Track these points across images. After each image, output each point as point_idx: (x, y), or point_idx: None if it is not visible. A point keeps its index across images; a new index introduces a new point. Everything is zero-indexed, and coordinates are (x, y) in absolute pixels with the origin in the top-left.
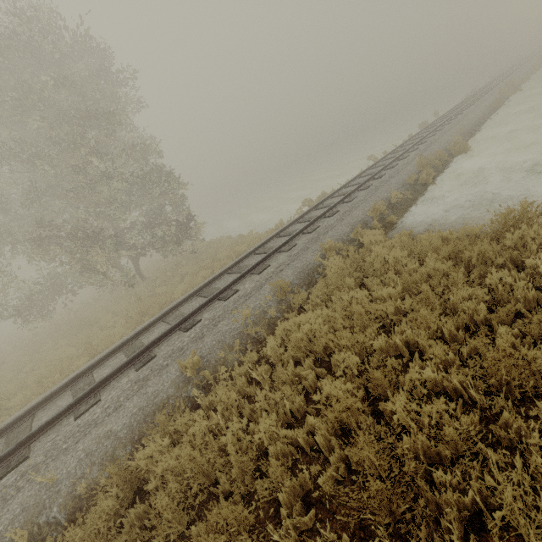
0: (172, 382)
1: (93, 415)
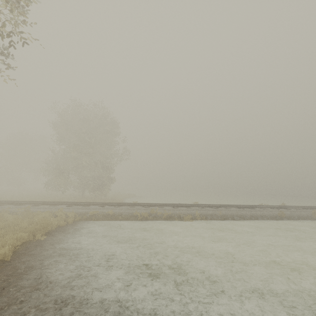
0: None
1: None
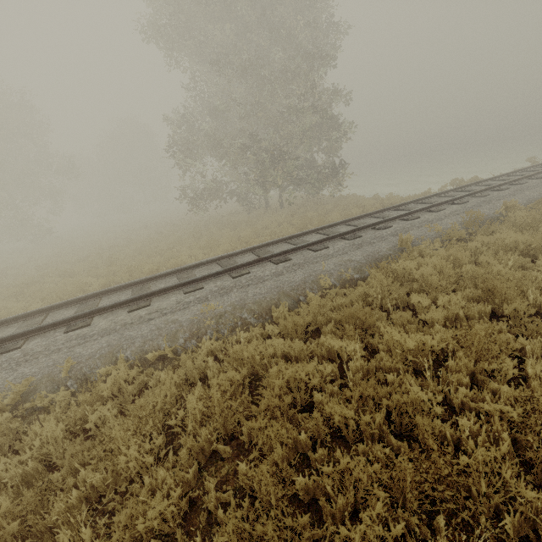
0: (388, 249)
1: (329, 252)
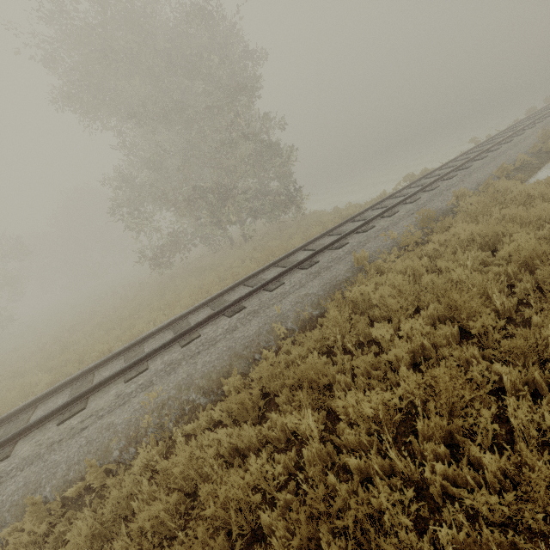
0: (345, 271)
1: (285, 289)
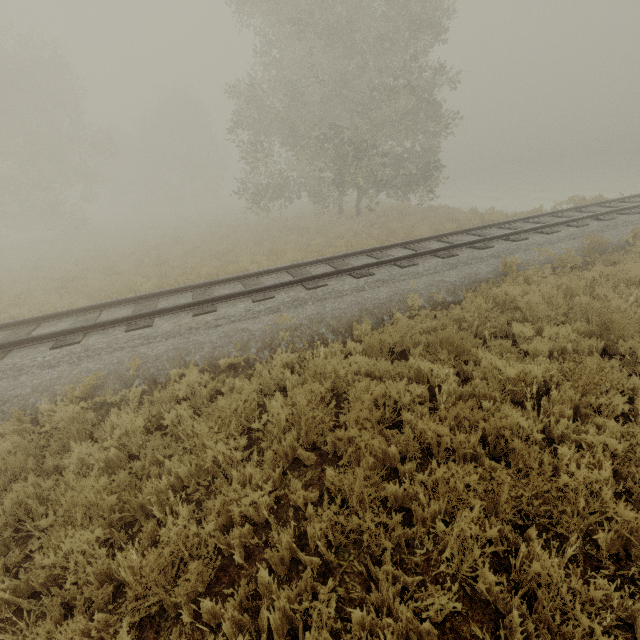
0: (488, 271)
1: (418, 270)
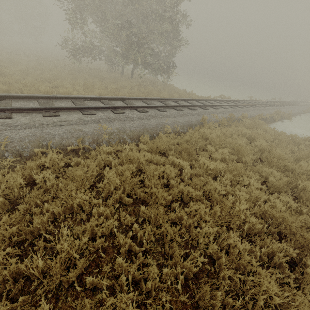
0: (195, 121)
1: (168, 114)
